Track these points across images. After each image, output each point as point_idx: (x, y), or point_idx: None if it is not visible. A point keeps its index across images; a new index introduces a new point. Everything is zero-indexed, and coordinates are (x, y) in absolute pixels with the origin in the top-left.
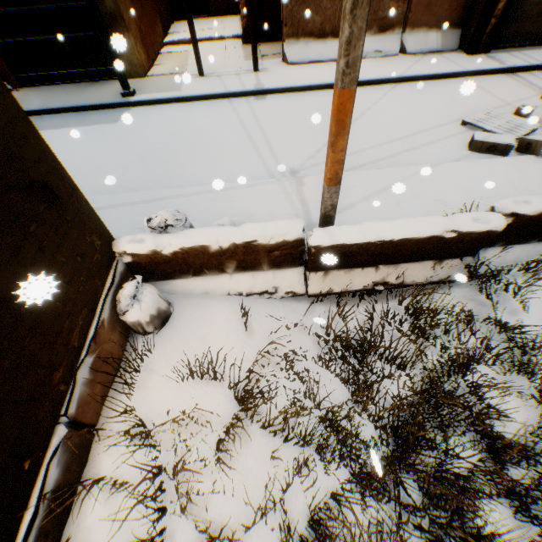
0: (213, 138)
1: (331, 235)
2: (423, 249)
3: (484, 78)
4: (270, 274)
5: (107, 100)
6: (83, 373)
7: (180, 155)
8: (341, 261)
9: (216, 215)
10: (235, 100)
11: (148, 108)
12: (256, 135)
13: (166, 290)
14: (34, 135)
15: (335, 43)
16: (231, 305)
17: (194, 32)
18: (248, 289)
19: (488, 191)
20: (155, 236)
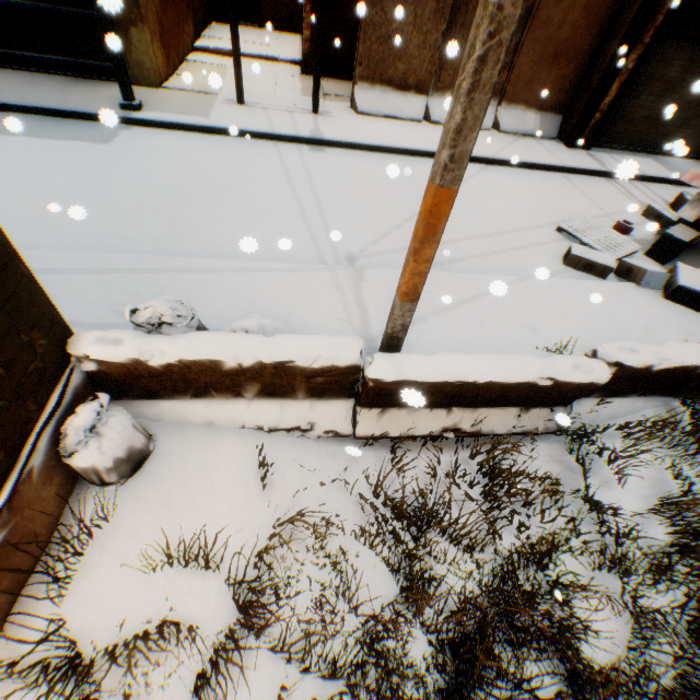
0: (247, 192)
1: (398, 366)
2: (509, 394)
3: (583, 178)
4: (306, 406)
5: (97, 109)
6: None
7: (197, 208)
8: None
9: (238, 307)
10: (282, 145)
11: (158, 132)
12: (306, 199)
13: (148, 413)
14: None
15: (419, 100)
16: (245, 444)
17: (238, 45)
18: (272, 422)
19: (585, 322)
20: (140, 337)
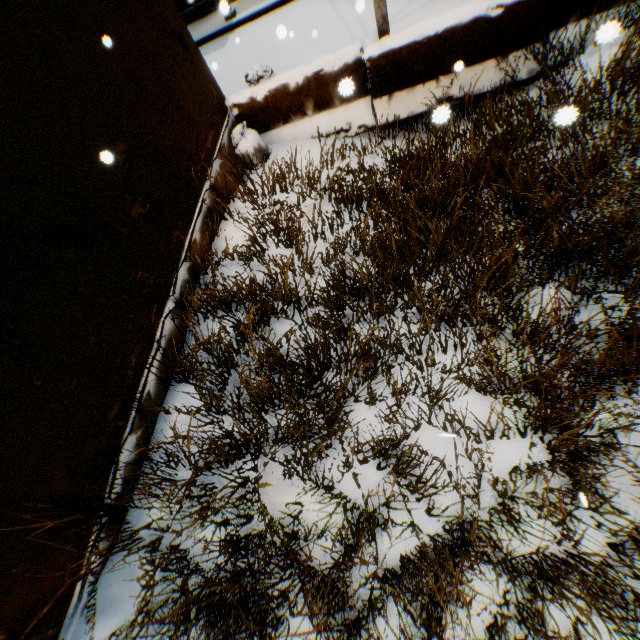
0: (306, 30)
1: (381, 45)
2: (475, 42)
3: None
4: (342, 110)
5: (213, 30)
6: (215, 165)
7: (276, 55)
8: (399, 78)
9: None
10: None
11: (248, 27)
12: (346, 14)
13: (266, 142)
14: (169, 2)
15: None
16: (314, 144)
17: None
18: (326, 129)
19: None
20: (251, 88)
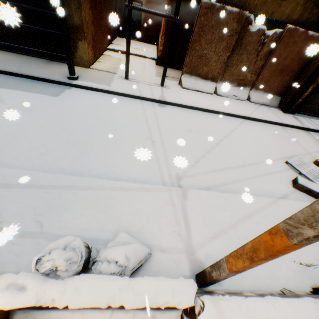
0: (125, 130)
1: (221, 314)
2: None
3: (292, 129)
4: (150, 314)
5: (56, 77)
6: None
7: (97, 139)
8: None
9: (113, 219)
10: (145, 102)
11: (84, 91)
12: (155, 136)
13: (40, 318)
14: None
15: (212, 84)
16: None
17: (129, 53)
18: None
19: None
20: (40, 283)
